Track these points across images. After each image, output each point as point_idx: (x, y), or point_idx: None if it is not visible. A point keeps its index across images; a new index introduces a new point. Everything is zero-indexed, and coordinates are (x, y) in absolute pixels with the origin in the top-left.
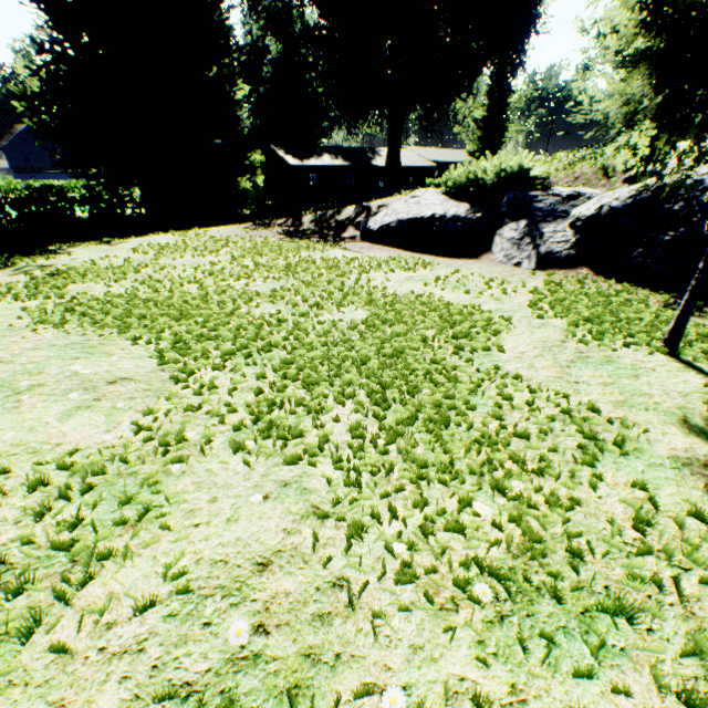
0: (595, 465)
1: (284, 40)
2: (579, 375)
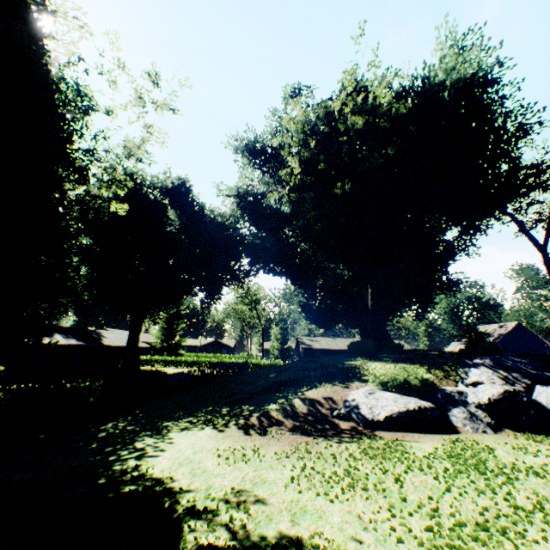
0: None
1: None
2: None
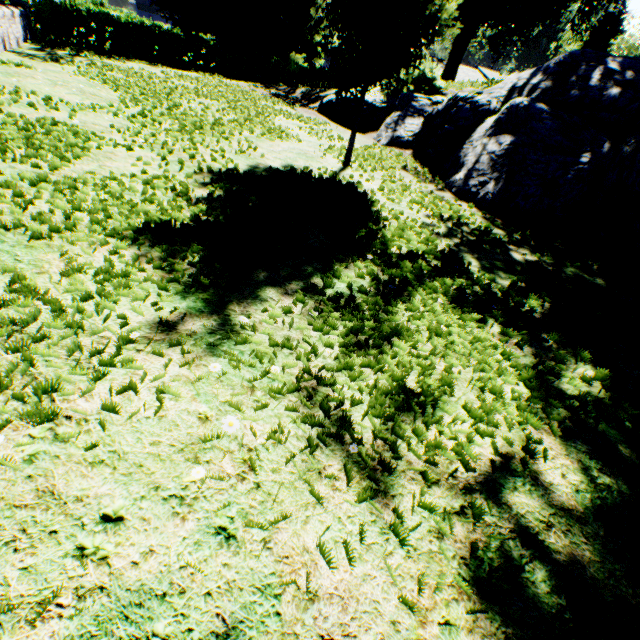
0: (228, 154)
1: None
2: (283, 153)
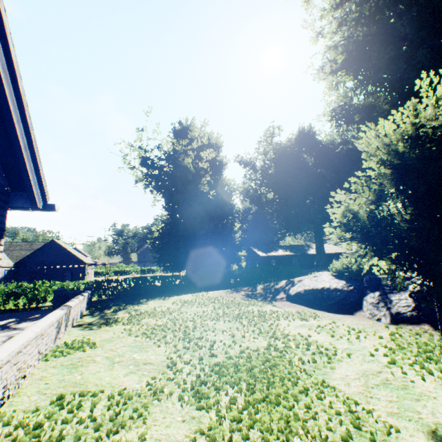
0: (351, 441)
1: (258, 205)
2: (376, 393)
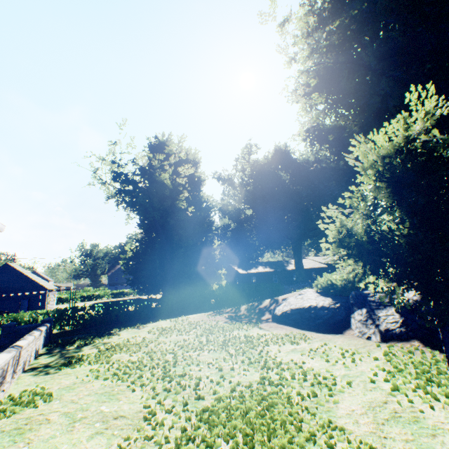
0: None
1: (237, 221)
2: (388, 431)
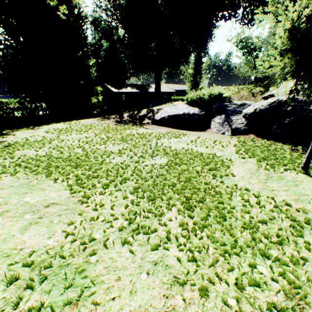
0: (302, 235)
1: (110, 41)
2: (272, 186)
